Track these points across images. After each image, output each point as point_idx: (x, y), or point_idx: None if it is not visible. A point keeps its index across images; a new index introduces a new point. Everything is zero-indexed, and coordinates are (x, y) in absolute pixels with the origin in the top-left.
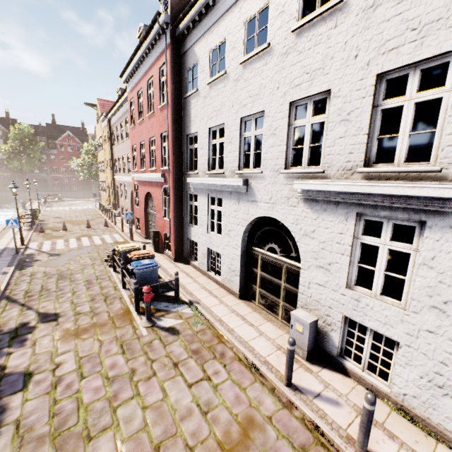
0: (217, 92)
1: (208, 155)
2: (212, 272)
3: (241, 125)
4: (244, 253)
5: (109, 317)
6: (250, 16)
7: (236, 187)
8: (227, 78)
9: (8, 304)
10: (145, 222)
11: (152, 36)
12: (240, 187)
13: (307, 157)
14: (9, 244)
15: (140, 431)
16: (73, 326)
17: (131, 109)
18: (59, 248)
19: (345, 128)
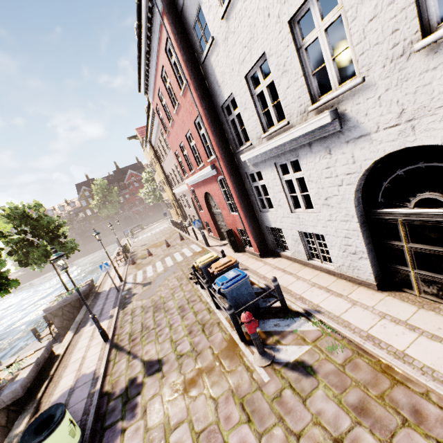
0: (237, 17)
1: (257, 113)
2: (316, 260)
3: (292, 33)
4: (364, 223)
5: (214, 356)
6: None
7: (317, 131)
8: None
9: (116, 354)
10: (213, 224)
11: (144, 19)
12: (325, 127)
13: None
14: (112, 284)
15: None
16: (178, 377)
17: (159, 118)
18: (149, 276)
19: None
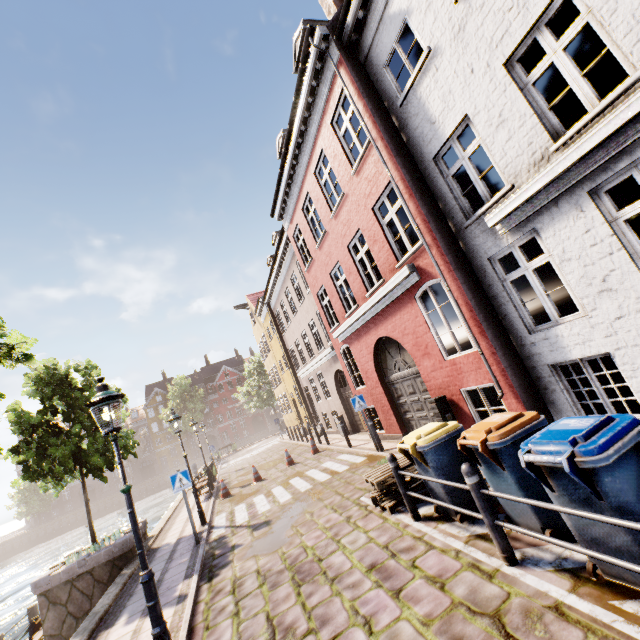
0: None
1: (534, 114)
2: None
3: None
4: None
5: None
6: None
7: None
8: None
9: None
10: (389, 404)
11: (305, 92)
12: None
13: None
14: (183, 531)
15: None
16: None
17: (297, 246)
18: (263, 511)
19: None
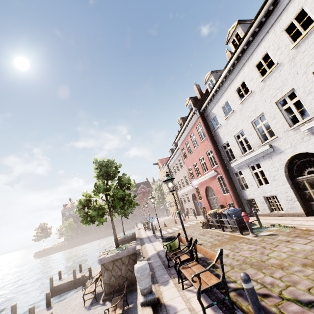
0: (231, 120)
1: (239, 147)
2: (275, 212)
3: (252, 125)
4: (292, 185)
5: (228, 239)
6: (236, 88)
7: (265, 152)
8: (235, 112)
9: None
10: (209, 206)
11: (189, 118)
12: (268, 150)
13: (300, 116)
14: (147, 235)
15: (289, 256)
16: (212, 244)
17: (182, 152)
18: (171, 231)
19: (312, 95)
